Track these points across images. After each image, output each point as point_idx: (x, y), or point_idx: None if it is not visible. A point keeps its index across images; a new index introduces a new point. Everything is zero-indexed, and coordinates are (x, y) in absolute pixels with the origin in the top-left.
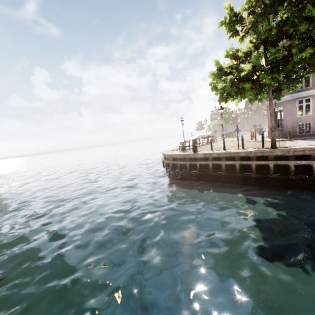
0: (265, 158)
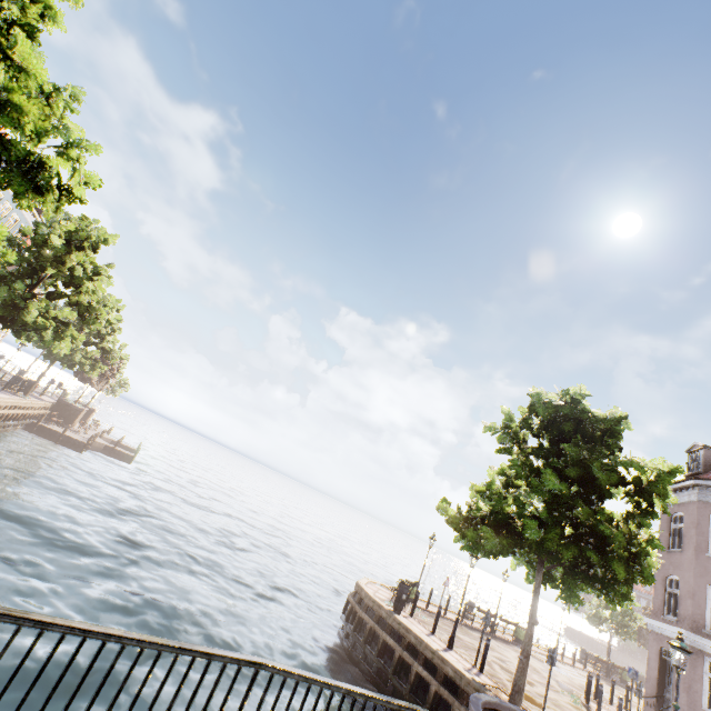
0: None
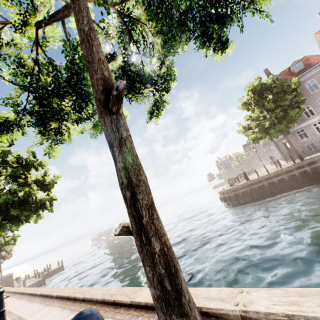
0: (301, 167)
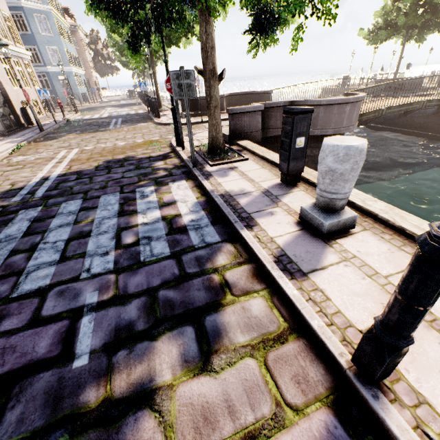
0: None
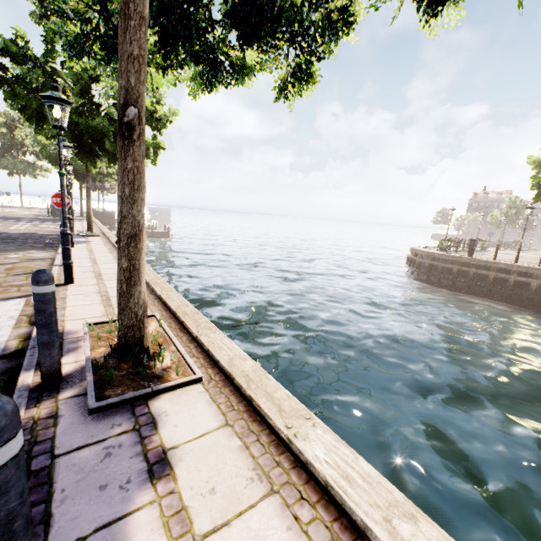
0: None
